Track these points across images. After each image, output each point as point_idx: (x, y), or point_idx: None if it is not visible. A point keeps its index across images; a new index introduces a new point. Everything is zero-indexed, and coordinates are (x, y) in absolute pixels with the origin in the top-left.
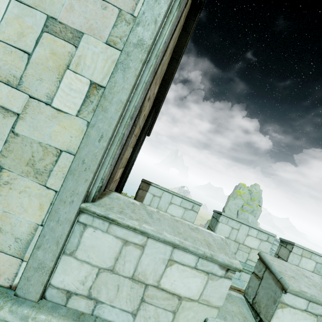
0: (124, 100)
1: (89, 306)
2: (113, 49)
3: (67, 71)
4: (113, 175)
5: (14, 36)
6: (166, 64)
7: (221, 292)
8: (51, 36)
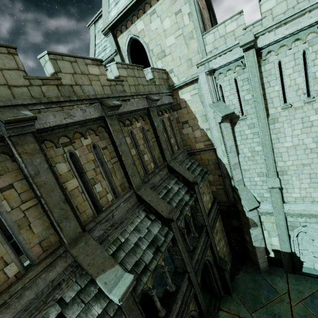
0: (194, 9)
1: (216, 50)
2: (186, 4)
3: (183, 17)
4: None
5: (173, 23)
6: None
7: (242, 20)
8: (177, 16)
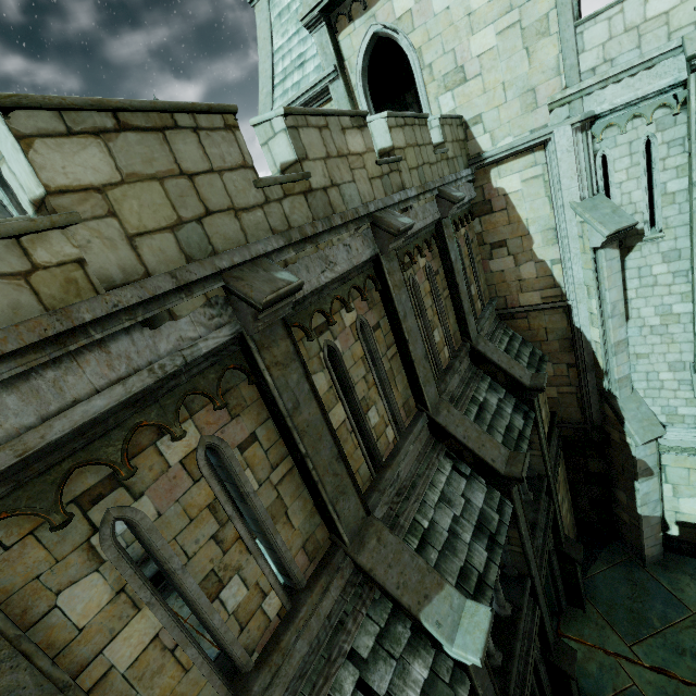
0: None
1: (608, 66)
2: None
3: None
4: None
5: None
6: None
7: None
8: None
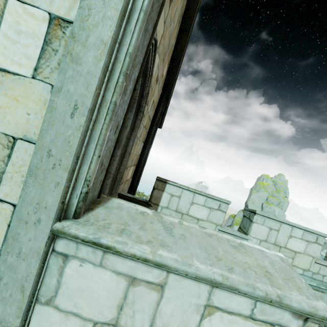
0: (107, 39)
1: None
2: None
3: (9, 2)
4: (122, 175)
5: None
6: (174, 36)
7: None
8: None
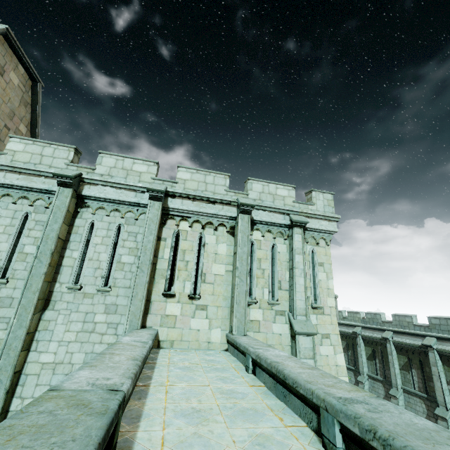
0: None
1: None
2: None
3: None
4: None
5: None
6: (23, 112)
7: None
8: None
